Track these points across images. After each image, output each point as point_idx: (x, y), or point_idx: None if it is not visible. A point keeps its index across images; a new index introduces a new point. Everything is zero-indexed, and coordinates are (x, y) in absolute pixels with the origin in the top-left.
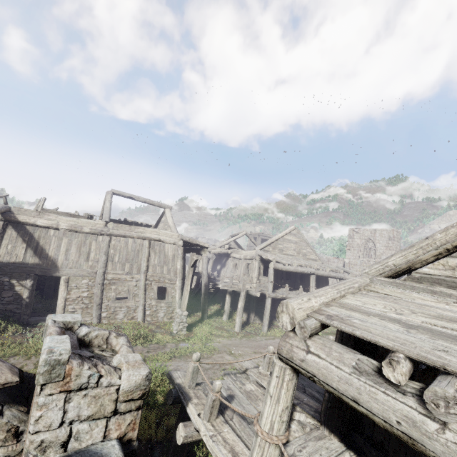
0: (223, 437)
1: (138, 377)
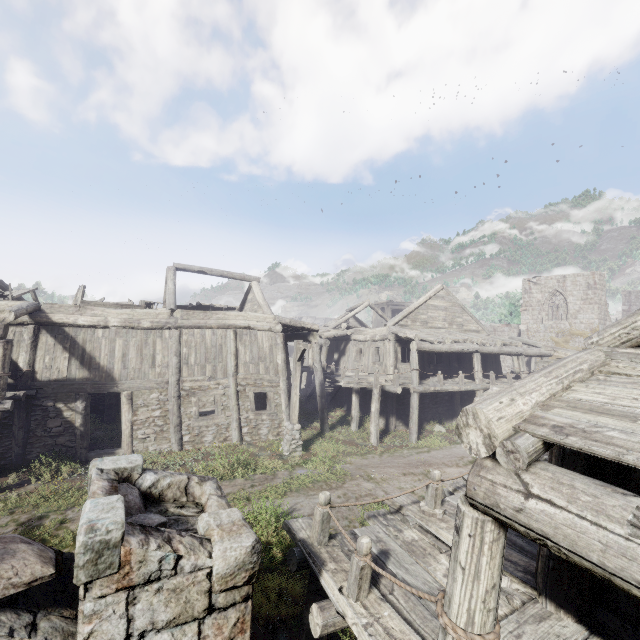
0: (384, 626)
1: (239, 551)
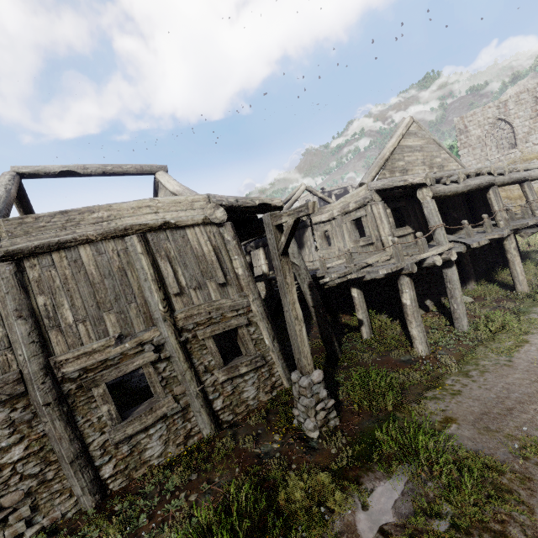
0: None
1: None
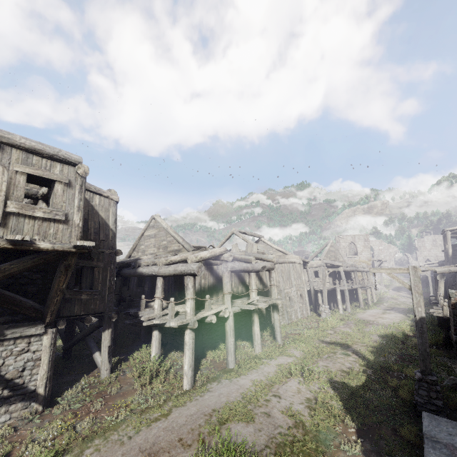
0: None
1: None
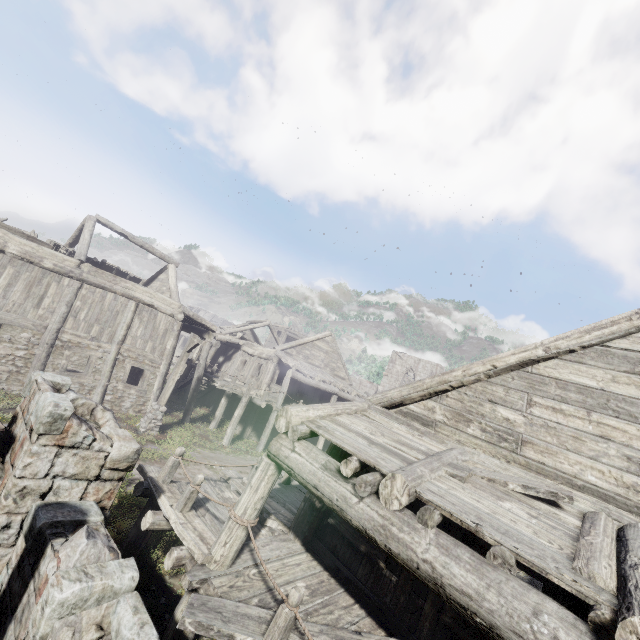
0: (193, 525)
1: (129, 449)
